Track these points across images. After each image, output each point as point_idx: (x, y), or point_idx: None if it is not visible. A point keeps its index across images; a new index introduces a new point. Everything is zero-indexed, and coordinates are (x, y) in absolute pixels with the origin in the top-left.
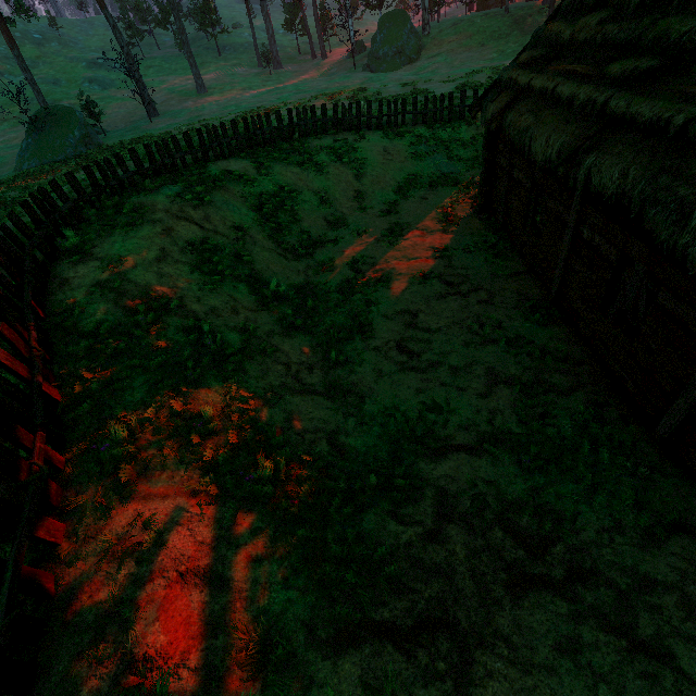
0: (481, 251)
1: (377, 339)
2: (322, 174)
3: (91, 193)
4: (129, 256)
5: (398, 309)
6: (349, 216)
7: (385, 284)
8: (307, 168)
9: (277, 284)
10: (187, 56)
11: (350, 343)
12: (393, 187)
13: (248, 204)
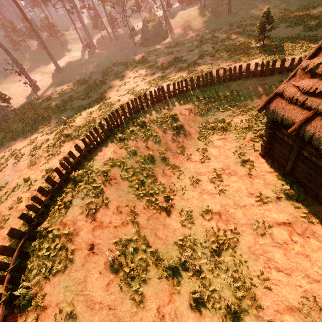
0: (285, 196)
1: (265, 310)
2: (157, 139)
3: (28, 230)
4: (74, 300)
5: (262, 268)
6: (181, 164)
7: (237, 237)
8: (147, 137)
9: (170, 256)
10: (48, 54)
11: (246, 315)
12: (197, 136)
13: (126, 183)
